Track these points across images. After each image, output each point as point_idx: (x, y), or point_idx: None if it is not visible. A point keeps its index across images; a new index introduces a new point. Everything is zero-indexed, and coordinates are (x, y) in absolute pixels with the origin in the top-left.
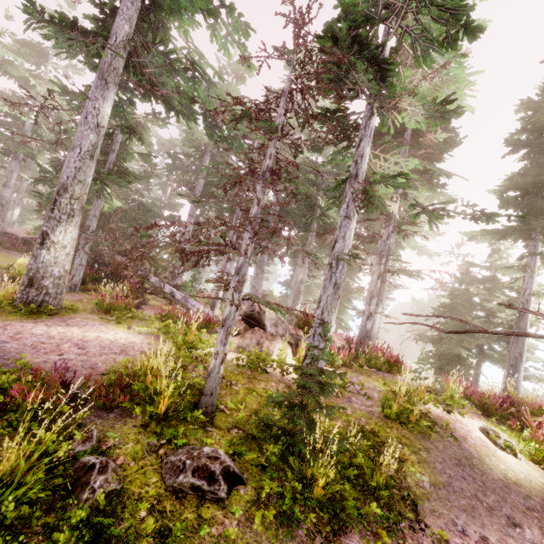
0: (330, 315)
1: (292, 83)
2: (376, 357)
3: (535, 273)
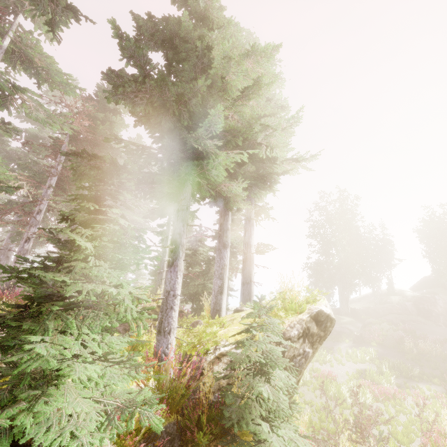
0: None
1: (51, 105)
2: (7, 300)
3: (166, 234)
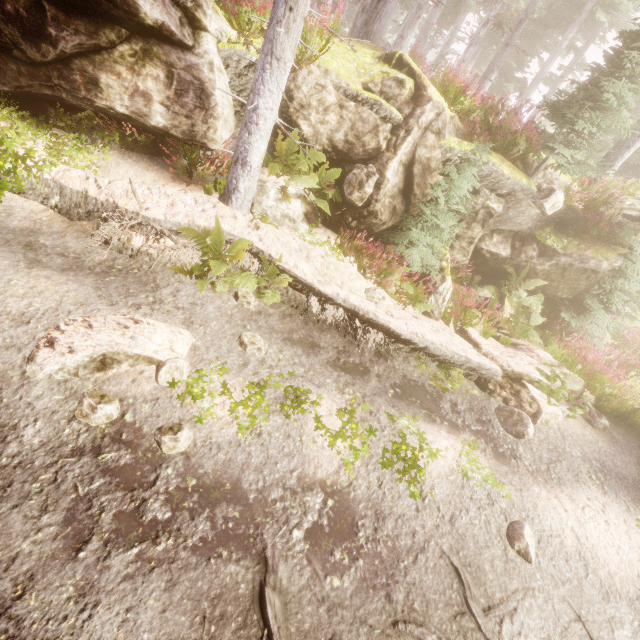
0: (408, 30)
1: None
2: None
3: None
